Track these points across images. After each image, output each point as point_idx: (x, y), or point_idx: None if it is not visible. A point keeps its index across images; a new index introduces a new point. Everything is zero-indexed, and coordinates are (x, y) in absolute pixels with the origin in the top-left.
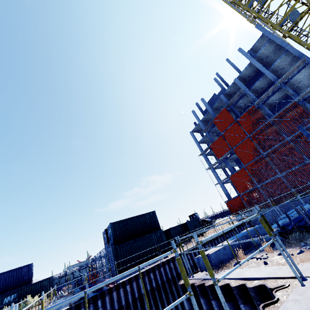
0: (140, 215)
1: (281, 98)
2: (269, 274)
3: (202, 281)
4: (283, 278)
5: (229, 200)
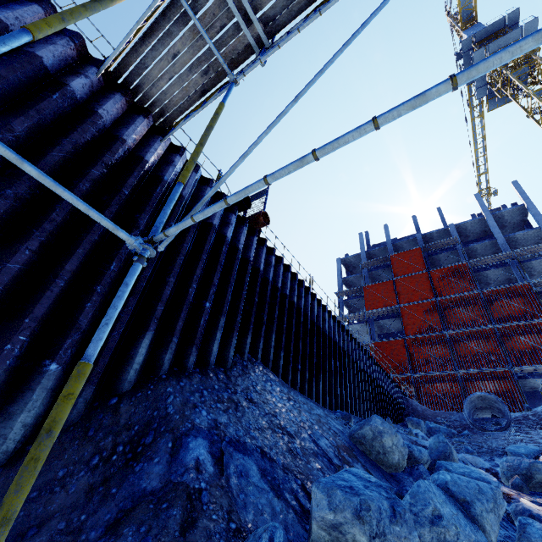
0: None
1: (496, 283)
2: None
3: None
4: None
5: None
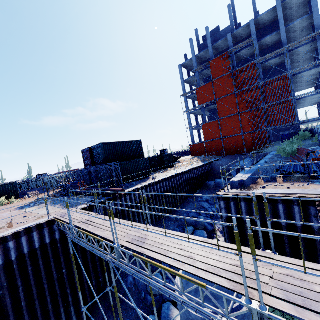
0: (129, 142)
1: (276, 64)
2: (300, 192)
3: (240, 194)
4: (312, 194)
5: (193, 144)
